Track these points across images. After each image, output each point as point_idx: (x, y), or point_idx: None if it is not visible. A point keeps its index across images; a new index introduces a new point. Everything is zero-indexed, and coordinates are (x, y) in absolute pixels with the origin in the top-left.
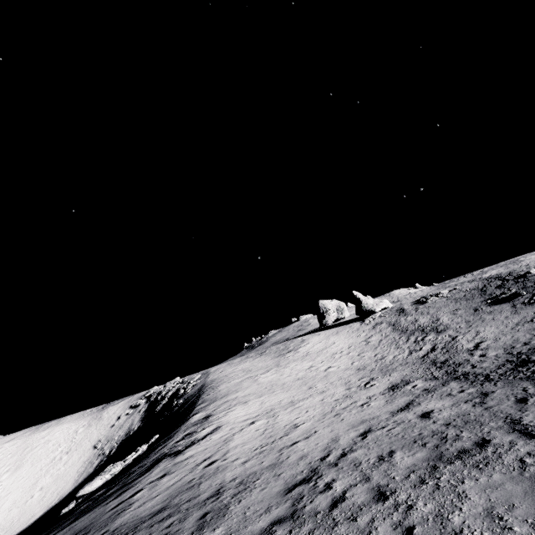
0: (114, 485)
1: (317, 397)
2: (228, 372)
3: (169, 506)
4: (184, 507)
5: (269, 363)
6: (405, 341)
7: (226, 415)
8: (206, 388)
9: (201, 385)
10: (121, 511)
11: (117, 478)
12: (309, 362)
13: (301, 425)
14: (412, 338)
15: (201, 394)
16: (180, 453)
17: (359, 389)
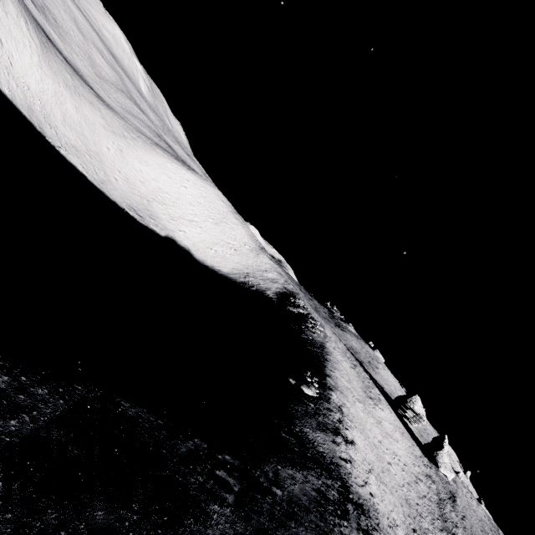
0: (319, 412)
1: (391, 495)
2: (339, 358)
3: (371, 511)
4: (382, 530)
5: (360, 391)
6: (440, 528)
7: (353, 431)
8: (328, 355)
9: (322, 341)
10: (348, 472)
11: (312, 398)
12: (380, 435)
13: (398, 527)
14: (445, 534)
15: (324, 356)
16: (346, 443)
17: (411, 529)
